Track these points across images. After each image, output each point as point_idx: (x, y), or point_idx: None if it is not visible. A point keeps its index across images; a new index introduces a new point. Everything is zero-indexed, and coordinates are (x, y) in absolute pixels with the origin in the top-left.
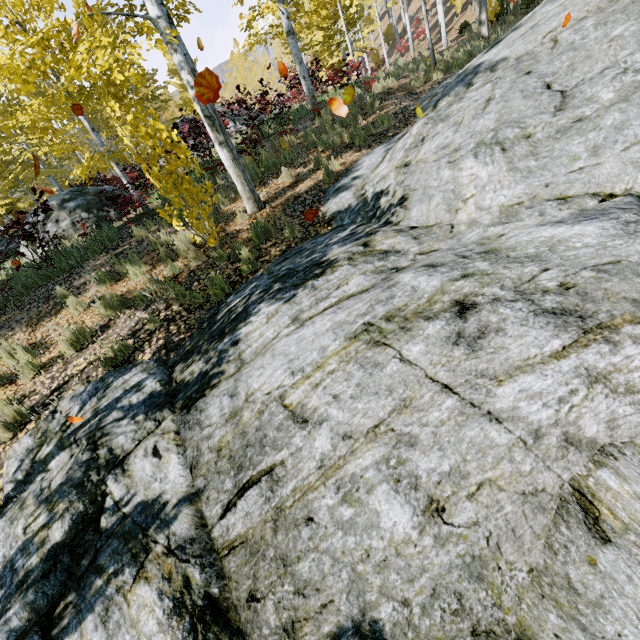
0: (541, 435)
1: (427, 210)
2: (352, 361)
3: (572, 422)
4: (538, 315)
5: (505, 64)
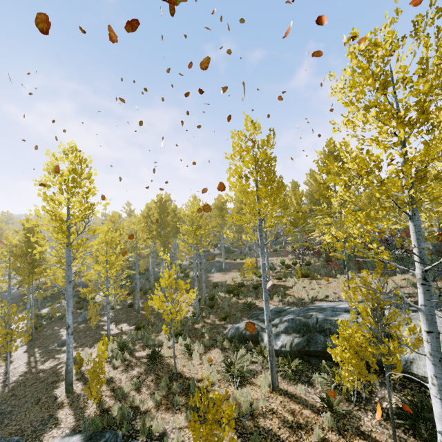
0: None
1: None
2: None
3: None
4: None
5: None
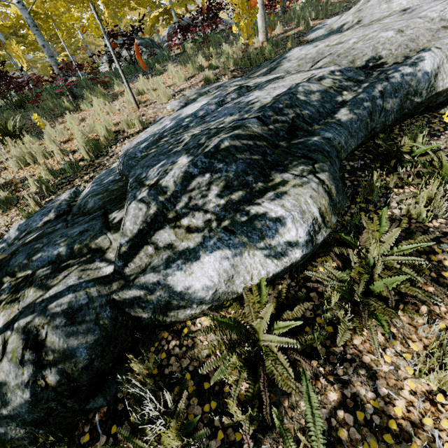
0: (433, 20)
1: None
2: (358, 30)
3: (443, 16)
4: (435, 1)
5: None
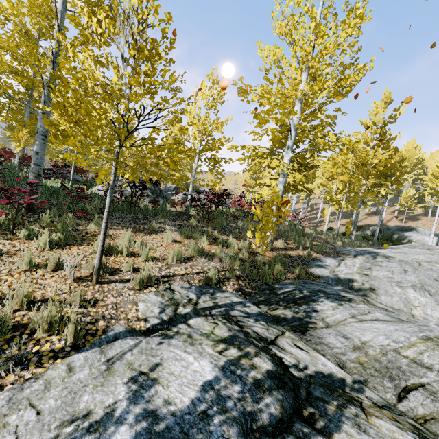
0: None
1: (391, 300)
2: (435, 350)
3: None
4: None
5: (393, 259)
